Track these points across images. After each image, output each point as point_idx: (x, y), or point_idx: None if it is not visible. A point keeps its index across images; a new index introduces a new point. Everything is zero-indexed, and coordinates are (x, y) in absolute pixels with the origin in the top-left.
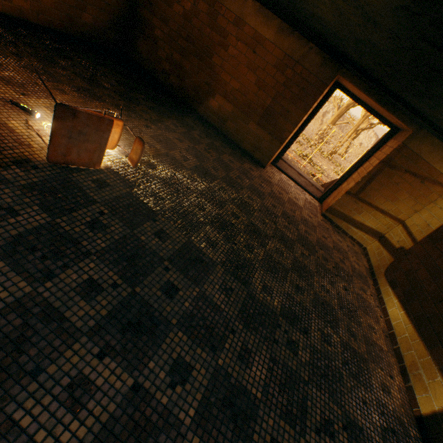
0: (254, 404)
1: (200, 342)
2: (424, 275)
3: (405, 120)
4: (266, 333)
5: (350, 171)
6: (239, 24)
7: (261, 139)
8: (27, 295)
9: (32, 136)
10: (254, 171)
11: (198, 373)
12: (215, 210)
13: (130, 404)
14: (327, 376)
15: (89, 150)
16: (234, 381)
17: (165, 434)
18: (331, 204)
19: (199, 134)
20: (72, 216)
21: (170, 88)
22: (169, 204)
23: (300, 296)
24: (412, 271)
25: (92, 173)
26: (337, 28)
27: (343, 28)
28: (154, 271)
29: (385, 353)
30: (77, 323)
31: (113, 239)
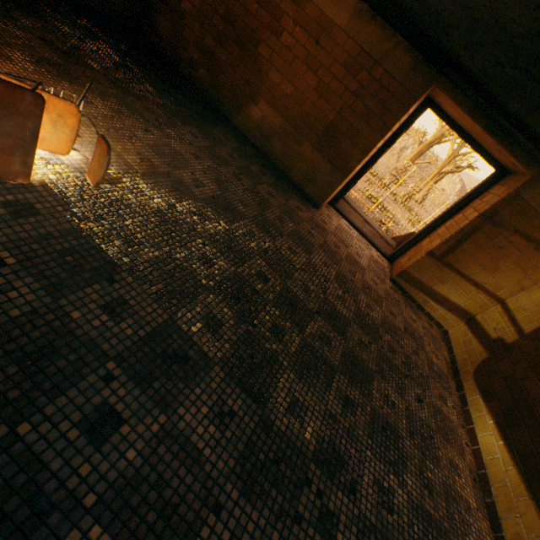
0: None
1: None
2: (536, 389)
3: (522, 158)
4: (283, 501)
5: (435, 223)
6: (300, 0)
7: (318, 168)
8: None
9: None
10: (303, 211)
11: None
12: (231, 267)
13: None
14: None
15: (0, 148)
16: None
17: None
18: (406, 267)
19: (230, 152)
20: None
21: (198, 85)
22: (151, 253)
23: (350, 417)
24: (517, 379)
25: (9, 189)
26: (444, 2)
27: None
28: (79, 384)
29: (473, 513)
30: None
31: (7, 316)
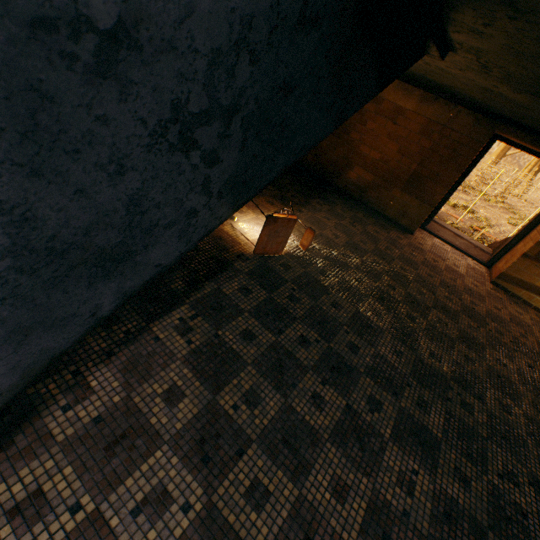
0: (436, 440)
1: (383, 388)
2: None
3: None
4: (439, 391)
5: (526, 229)
6: (377, 101)
7: (407, 205)
8: (274, 342)
9: (237, 235)
10: (401, 239)
11: (387, 408)
12: (372, 283)
13: (347, 415)
14: (508, 439)
15: (278, 242)
16: (416, 420)
17: (373, 438)
18: (503, 270)
19: (341, 208)
20: (277, 292)
21: (307, 166)
22: (334, 280)
23: (471, 366)
24: None
25: (277, 259)
26: (487, 103)
27: (494, 104)
28: (338, 333)
29: None
30: (304, 362)
31: (306, 308)
